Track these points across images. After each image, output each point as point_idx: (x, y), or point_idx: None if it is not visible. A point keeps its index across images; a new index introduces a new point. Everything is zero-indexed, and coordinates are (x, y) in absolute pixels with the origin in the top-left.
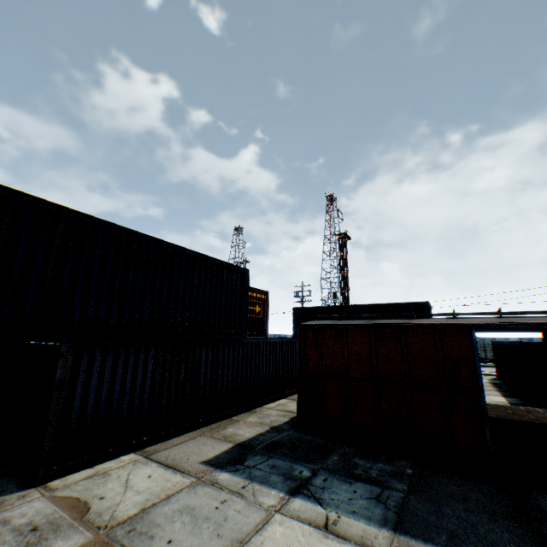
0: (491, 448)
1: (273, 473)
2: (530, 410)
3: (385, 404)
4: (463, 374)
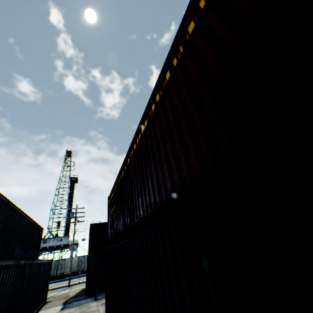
0: None
1: None
2: None
3: None
4: None
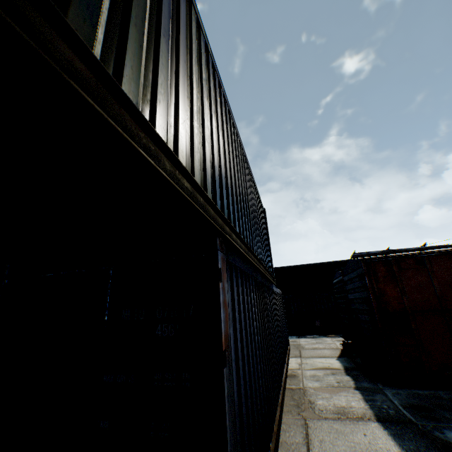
0: None
1: None
2: None
3: None
4: None
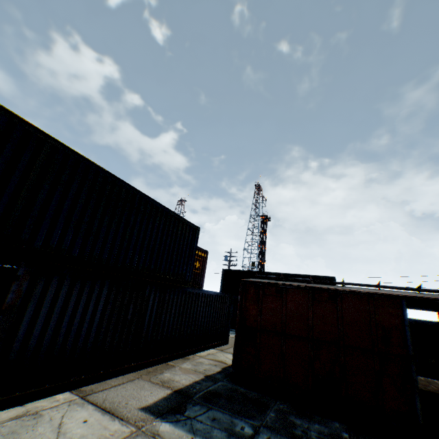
0: (421, 417)
1: (215, 427)
2: (429, 381)
3: (318, 363)
4: (394, 342)
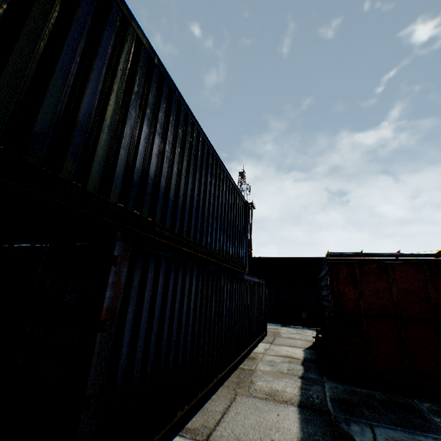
0: None
1: None
2: None
3: None
4: None
